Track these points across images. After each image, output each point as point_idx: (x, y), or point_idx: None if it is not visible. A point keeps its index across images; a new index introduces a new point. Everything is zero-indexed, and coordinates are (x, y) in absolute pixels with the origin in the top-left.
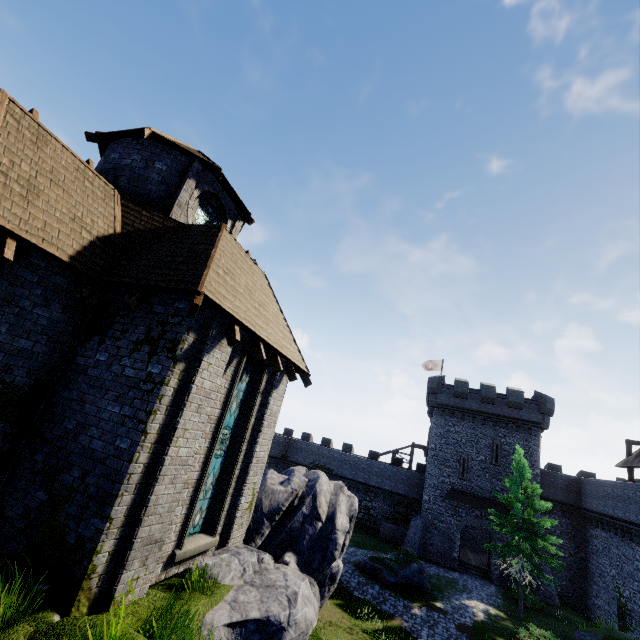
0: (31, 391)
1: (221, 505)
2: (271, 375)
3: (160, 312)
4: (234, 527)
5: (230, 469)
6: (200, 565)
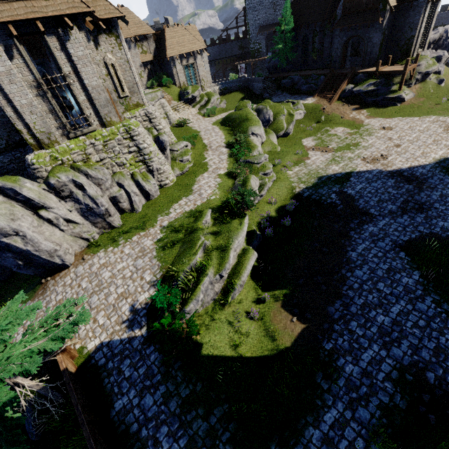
0: (388, 34)
1: (423, 42)
2: (436, 2)
3: (415, 5)
4: (425, 47)
5: (425, 33)
6: (420, 54)
